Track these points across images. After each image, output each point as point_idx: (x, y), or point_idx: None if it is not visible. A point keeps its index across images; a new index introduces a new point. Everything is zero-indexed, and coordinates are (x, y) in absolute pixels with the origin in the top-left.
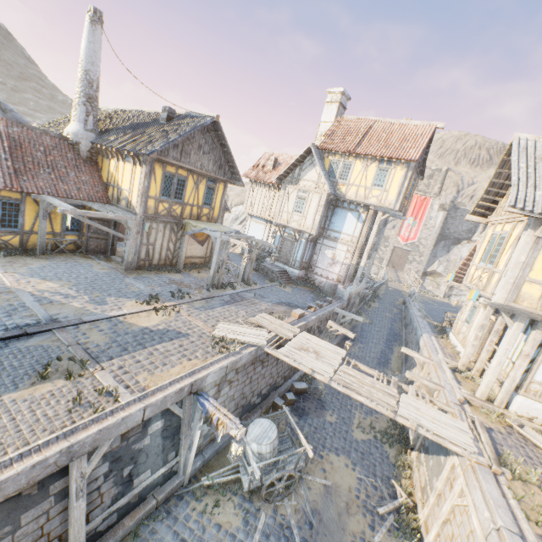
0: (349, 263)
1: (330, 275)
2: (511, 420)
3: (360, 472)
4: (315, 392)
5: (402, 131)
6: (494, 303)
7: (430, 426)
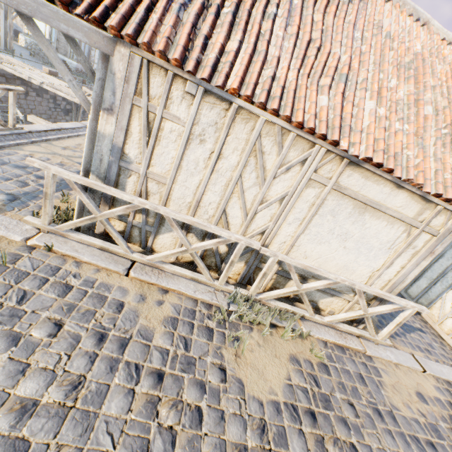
0: None
1: None
2: None
3: None
4: None
5: None
6: None
7: None
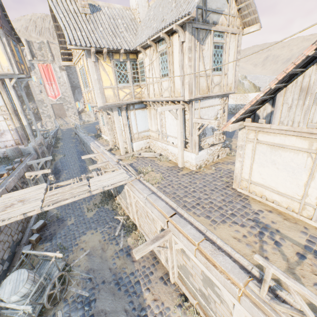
0: (15, 128)
1: (7, 143)
2: (136, 154)
3: (100, 229)
4: (53, 218)
5: None
6: (101, 107)
7: (108, 183)
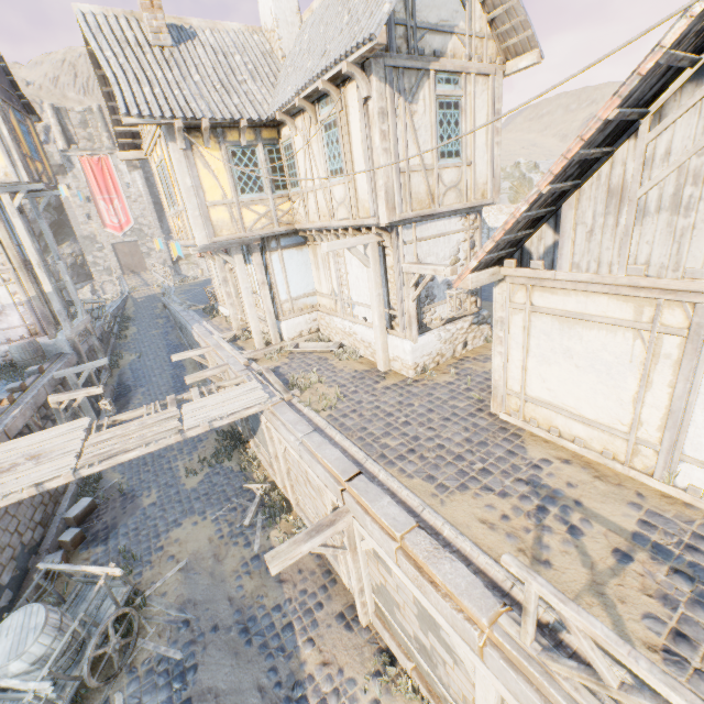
0: (27, 299)
1: (12, 334)
2: (288, 347)
3: (213, 513)
4: (112, 493)
5: None
6: (205, 248)
7: (222, 412)
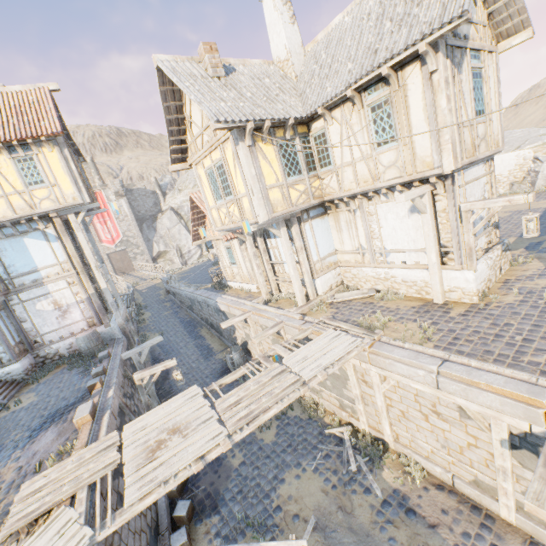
0: (86, 296)
1: (75, 328)
2: (329, 299)
3: (309, 463)
4: None
5: (6, 103)
6: (261, 224)
7: (330, 359)
